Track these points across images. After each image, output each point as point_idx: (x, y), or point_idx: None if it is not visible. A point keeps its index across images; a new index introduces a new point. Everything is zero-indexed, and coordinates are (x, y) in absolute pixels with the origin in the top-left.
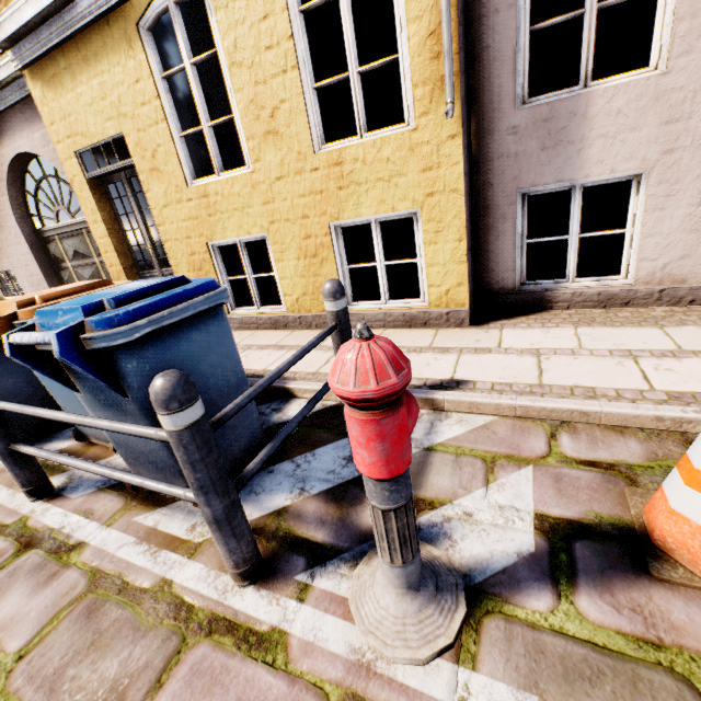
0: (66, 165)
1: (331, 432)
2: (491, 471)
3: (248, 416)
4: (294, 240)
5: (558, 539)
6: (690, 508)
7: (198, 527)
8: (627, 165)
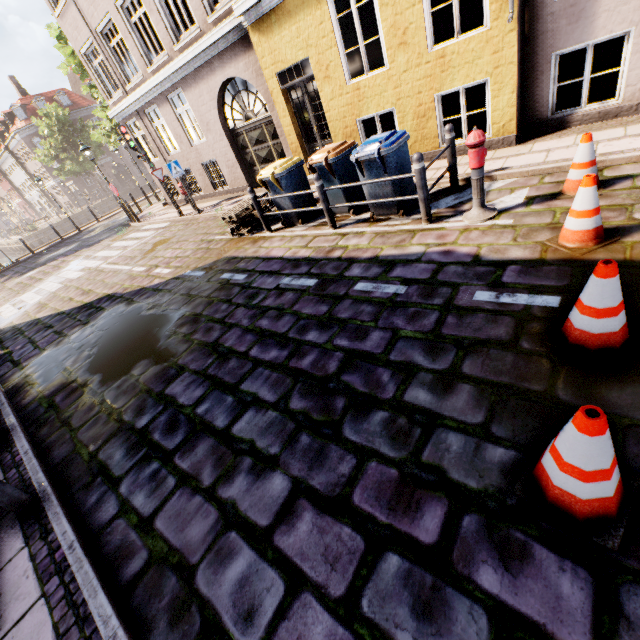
0: (269, 83)
1: (444, 195)
2: (512, 191)
3: (413, 188)
4: (411, 109)
5: (531, 199)
6: (570, 176)
7: (403, 221)
8: (620, 27)
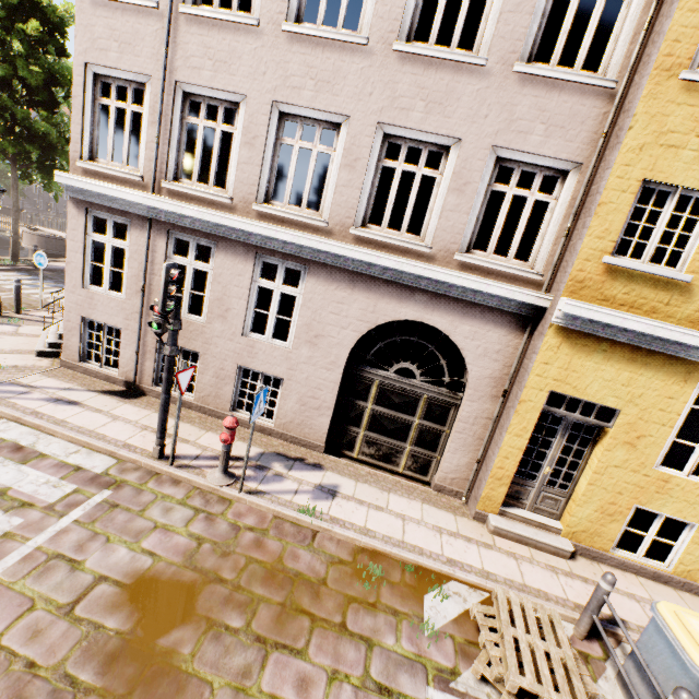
0: (527, 390)
1: None
2: None
3: None
4: None
5: None
6: None
7: None
8: None
